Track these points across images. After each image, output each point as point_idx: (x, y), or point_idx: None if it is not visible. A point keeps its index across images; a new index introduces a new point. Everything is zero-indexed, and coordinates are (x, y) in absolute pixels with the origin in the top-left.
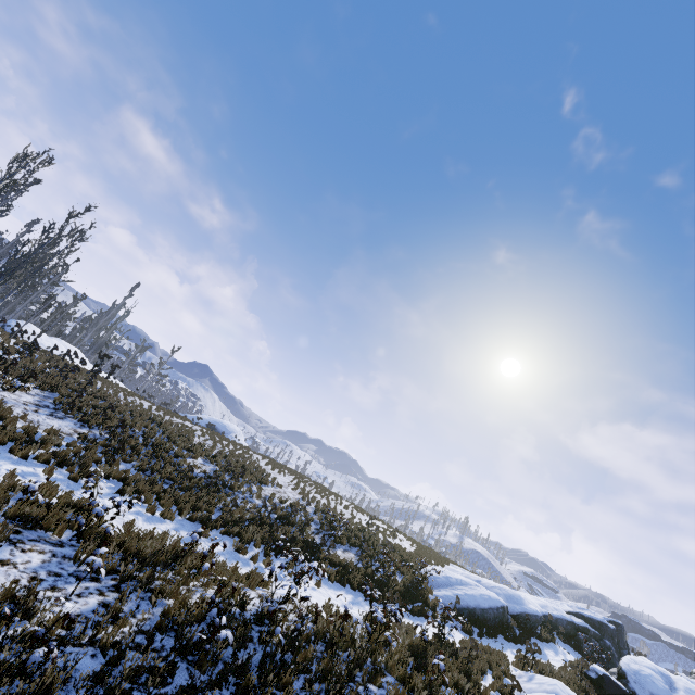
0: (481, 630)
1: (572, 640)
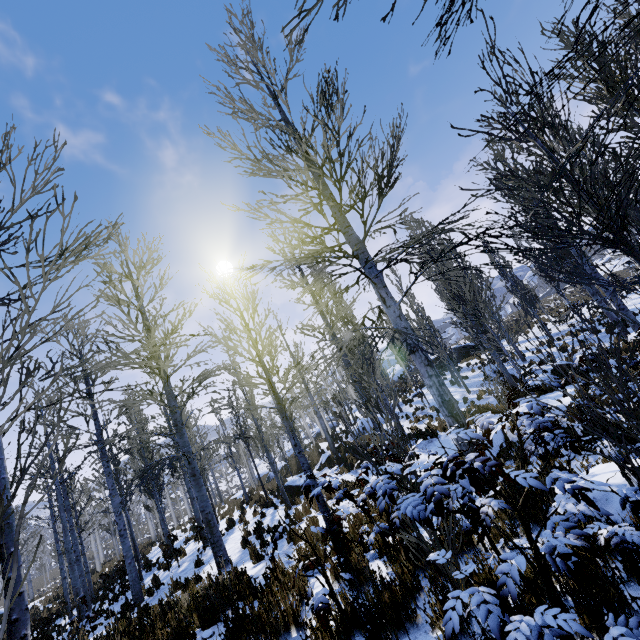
0: None
1: None
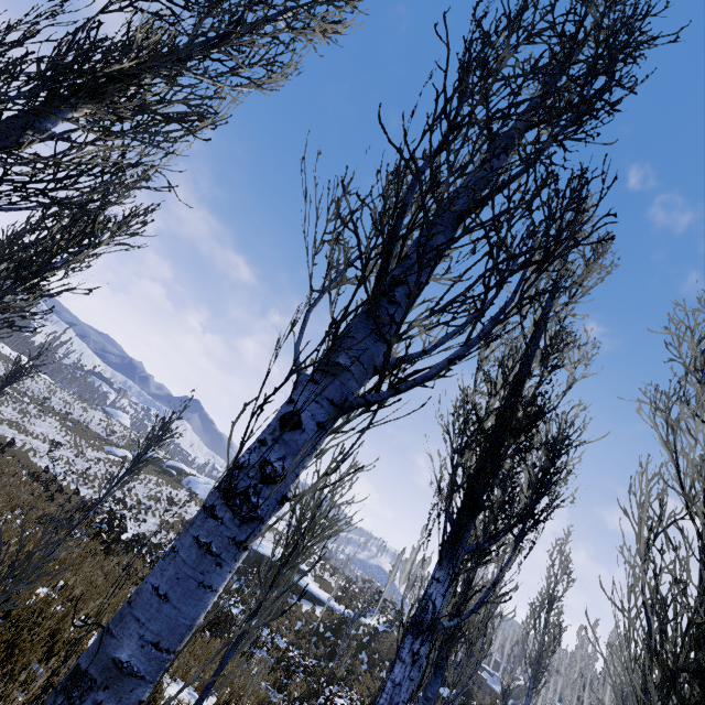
0: None
1: None
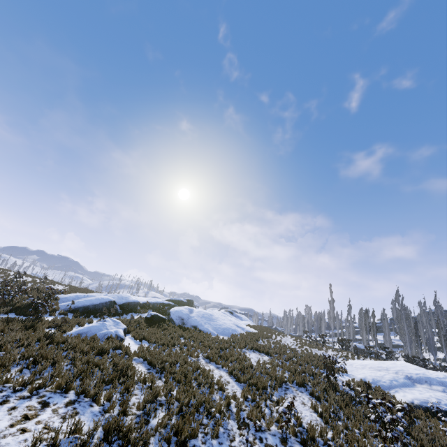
0: (89, 314)
1: (162, 311)
